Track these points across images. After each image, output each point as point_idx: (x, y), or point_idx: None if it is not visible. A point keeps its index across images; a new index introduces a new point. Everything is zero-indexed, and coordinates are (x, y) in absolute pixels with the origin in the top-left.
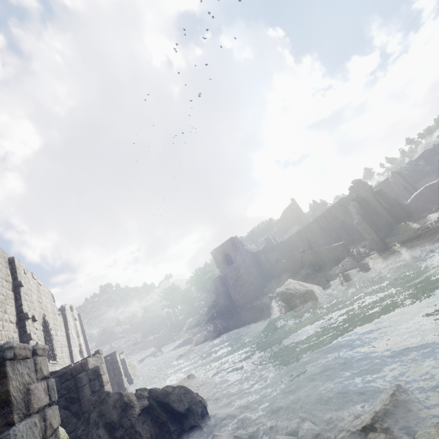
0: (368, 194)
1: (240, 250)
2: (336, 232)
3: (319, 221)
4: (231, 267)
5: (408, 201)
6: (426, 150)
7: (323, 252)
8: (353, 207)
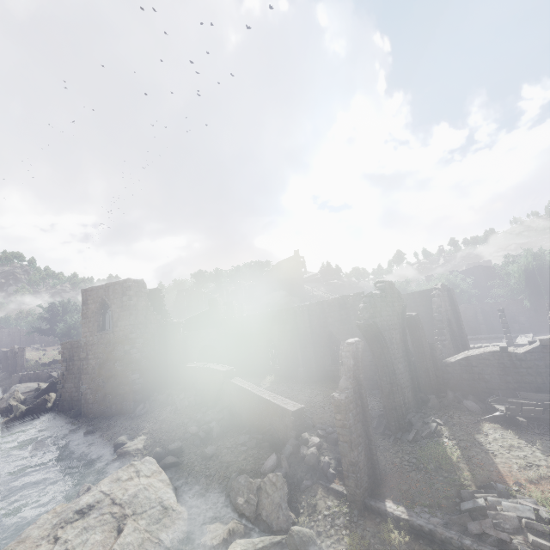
0: (394, 323)
1: (134, 310)
2: (314, 347)
3: (298, 314)
4: (103, 336)
5: (451, 358)
6: (481, 266)
7: (256, 403)
8: (351, 353)
